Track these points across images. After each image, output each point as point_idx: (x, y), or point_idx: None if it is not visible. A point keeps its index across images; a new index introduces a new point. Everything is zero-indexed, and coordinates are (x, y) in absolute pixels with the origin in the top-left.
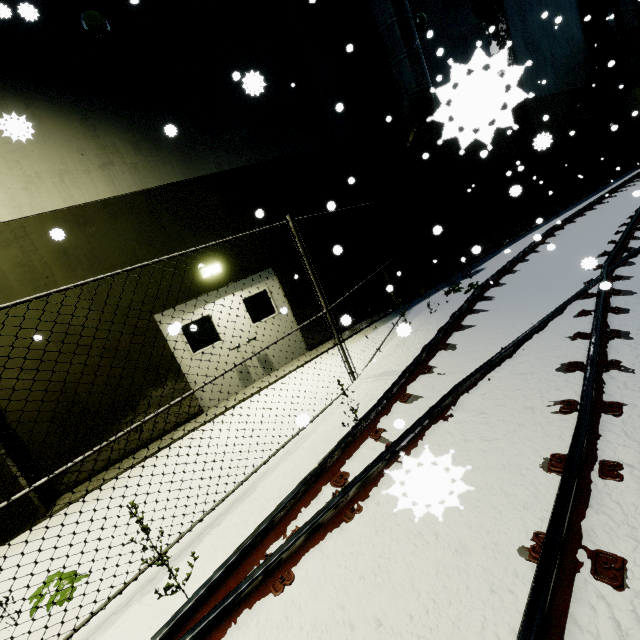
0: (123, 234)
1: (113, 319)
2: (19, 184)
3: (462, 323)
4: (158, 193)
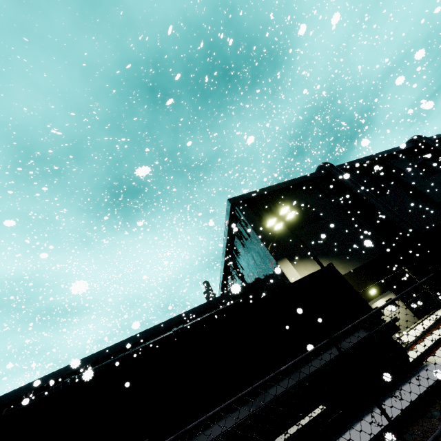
0: None
1: None
2: None
3: None
4: (349, 273)
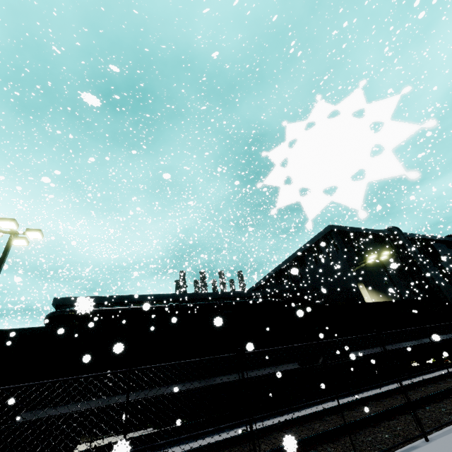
0: None
1: None
2: None
3: None
4: None
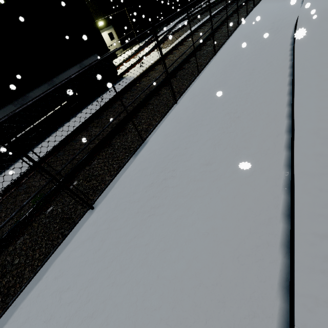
0: None
1: None
2: None
3: None
4: None
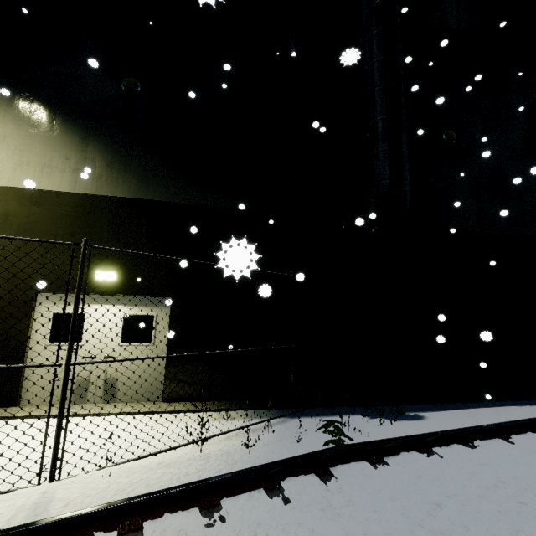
0: (57, 220)
1: (3, 281)
2: (12, 164)
3: (230, 498)
4: (105, 201)
